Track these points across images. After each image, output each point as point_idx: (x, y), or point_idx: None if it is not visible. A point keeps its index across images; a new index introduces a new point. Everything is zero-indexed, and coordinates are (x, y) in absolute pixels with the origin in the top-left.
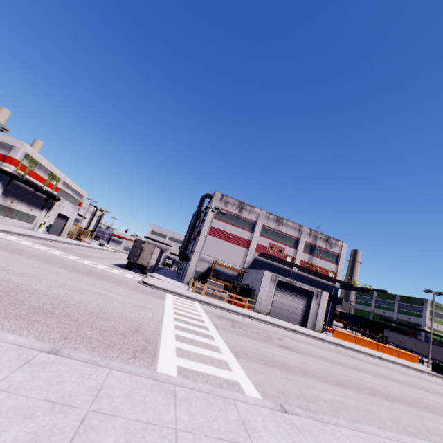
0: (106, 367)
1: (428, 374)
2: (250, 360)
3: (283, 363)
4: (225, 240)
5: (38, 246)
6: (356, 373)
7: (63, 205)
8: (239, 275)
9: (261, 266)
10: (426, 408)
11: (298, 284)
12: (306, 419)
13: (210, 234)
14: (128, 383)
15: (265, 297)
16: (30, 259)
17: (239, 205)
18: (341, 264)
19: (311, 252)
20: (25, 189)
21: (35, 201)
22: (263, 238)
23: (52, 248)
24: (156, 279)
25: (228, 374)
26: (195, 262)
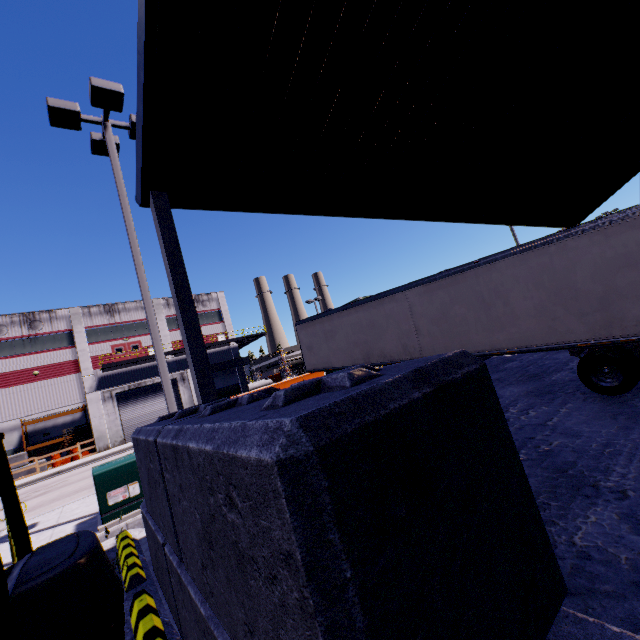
0: None
1: None
2: None
3: None
4: (29, 382)
5: None
6: None
7: None
8: (87, 414)
9: (116, 383)
10: None
11: (150, 381)
12: None
13: None
14: None
15: (106, 425)
16: None
17: (24, 321)
18: (227, 319)
19: None
20: None
21: None
22: (98, 345)
23: None
24: None
25: None
26: None
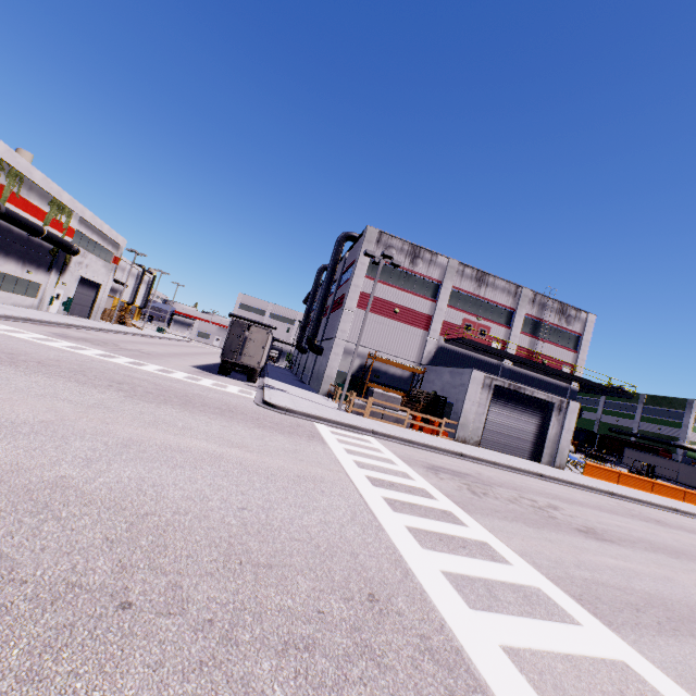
0: None
1: None
2: (632, 625)
3: (666, 604)
4: (387, 317)
5: (52, 342)
6: None
7: (86, 262)
8: (414, 377)
9: (449, 360)
10: None
11: (529, 390)
12: None
13: (360, 306)
14: None
15: (473, 415)
16: (36, 376)
17: (410, 252)
18: (583, 352)
19: (533, 332)
20: (10, 231)
21: (33, 256)
22: (453, 311)
23: (79, 342)
24: (278, 392)
25: None
26: (337, 358)
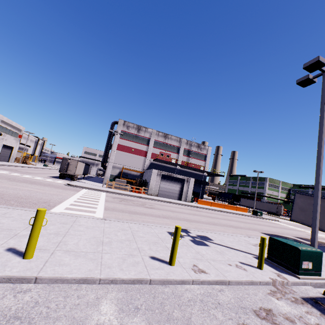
0: (14, 209)
1: (247, 216)
2: (113, 211)
3: (136, 212)
4: (129, 153)
5: None
6: (186, 215)
7: (5, 138)
8: (141, 175)
9: (155, 167)
10: (211, 224)
11: (175, 175)
12: (114, 221)
13: (118, 149)
14: (22, 212)
15: (154, 185)
16: None
17: (137, 128)
18: (208, 161)
19: (188, 155)
20: None
21: None
22: (155, 149)
23: None
24: (80, 182)
25: (91, 214)
26: (110, 169)
